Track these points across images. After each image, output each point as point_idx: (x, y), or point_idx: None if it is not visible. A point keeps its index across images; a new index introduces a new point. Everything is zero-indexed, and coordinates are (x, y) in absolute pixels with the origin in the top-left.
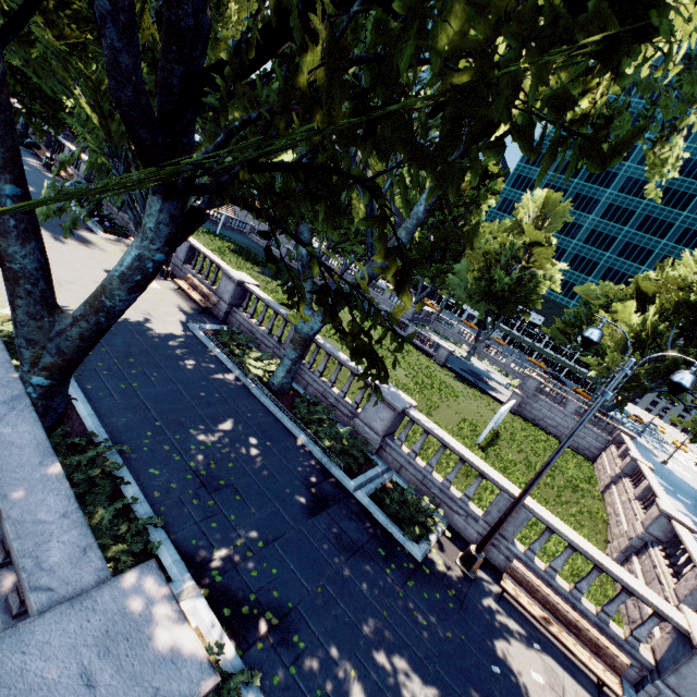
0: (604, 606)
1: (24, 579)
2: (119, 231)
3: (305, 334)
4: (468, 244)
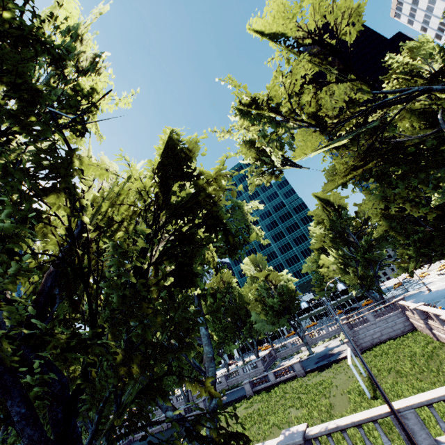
0: None
1: None
2: None
3: None
4: (245, 304)
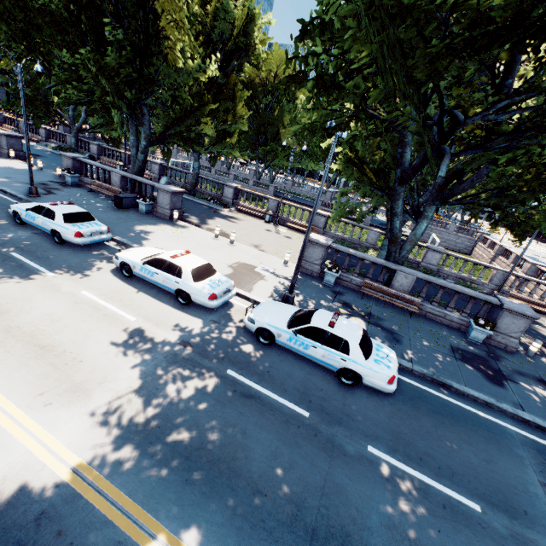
0: (541, 295)
1: (490, 299)
2: (223, 204)
3: None
4: None
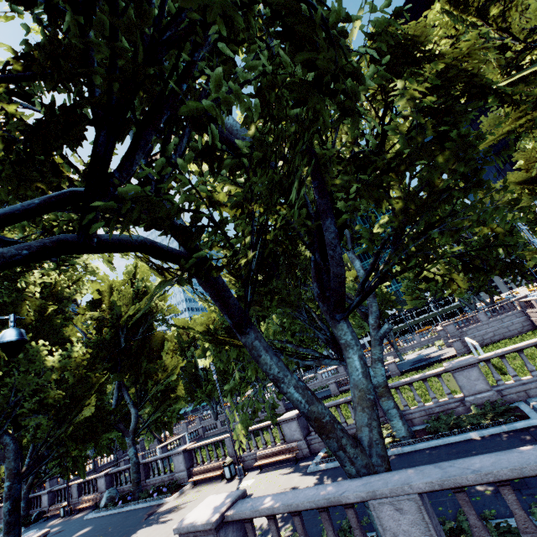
0: None
1: None
2: (174, 487)
3: (383, 383)
4: None
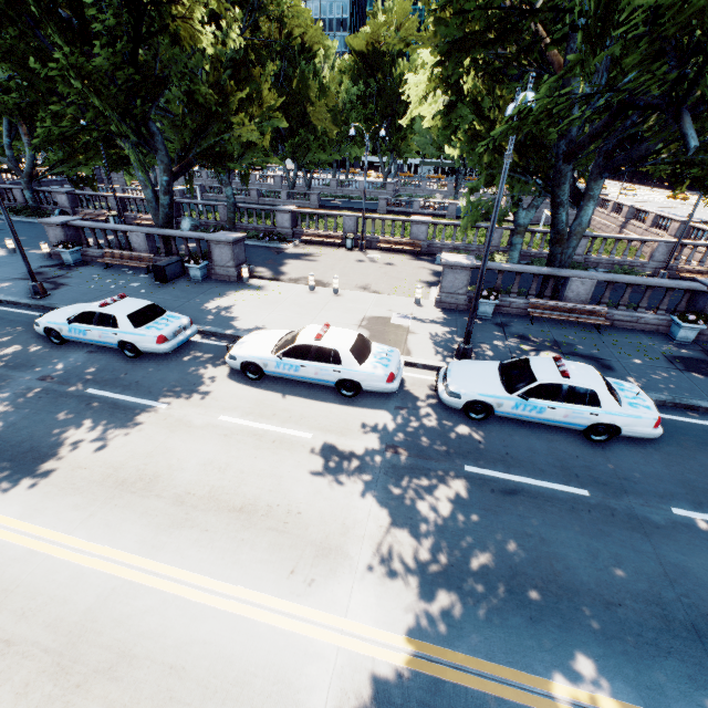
0: None
1: (694, 286)
2: (281, 239)
3: (527, 225)
4: None
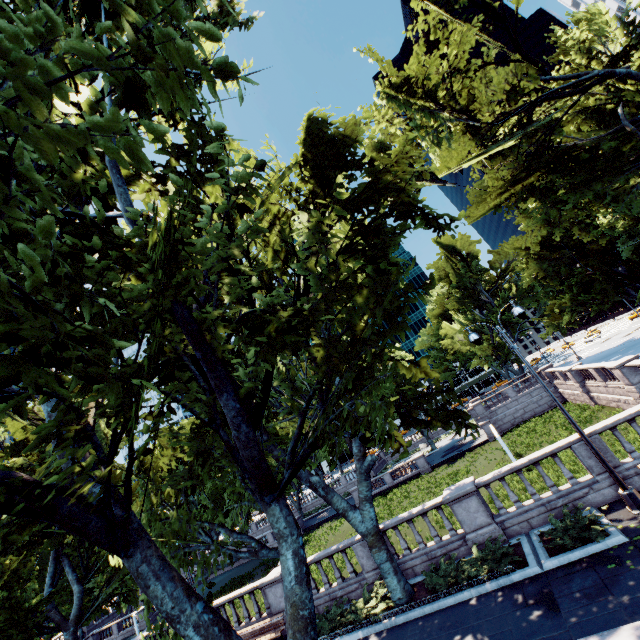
0: None
1: None
2: None
3: (373, 529)
4: None
